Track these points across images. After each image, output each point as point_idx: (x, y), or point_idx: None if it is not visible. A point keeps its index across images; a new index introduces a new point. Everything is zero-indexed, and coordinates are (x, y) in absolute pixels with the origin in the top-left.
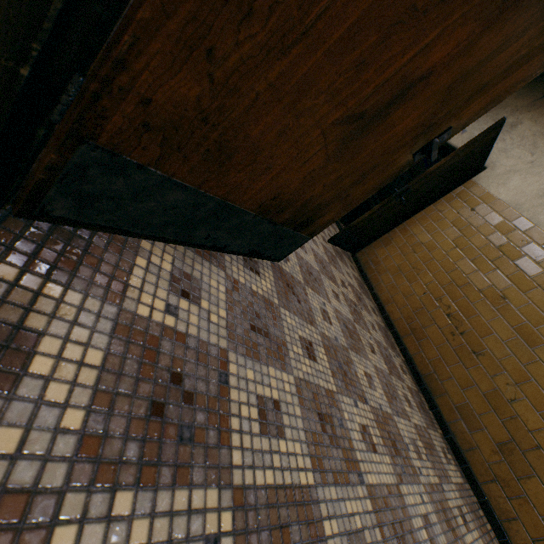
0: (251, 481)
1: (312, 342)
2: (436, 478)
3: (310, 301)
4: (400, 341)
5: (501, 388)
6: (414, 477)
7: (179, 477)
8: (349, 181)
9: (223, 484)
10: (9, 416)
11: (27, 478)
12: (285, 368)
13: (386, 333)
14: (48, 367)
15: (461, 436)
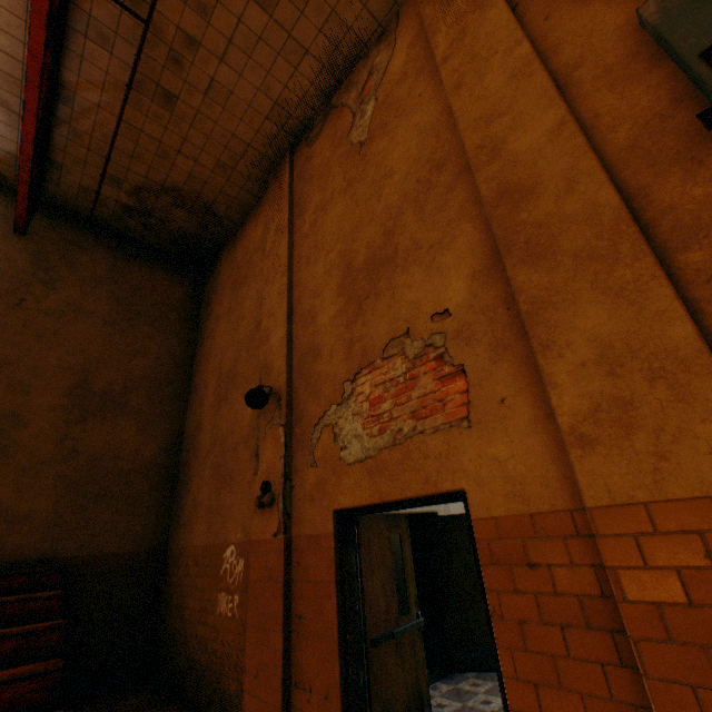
0: None
1: None
2: None
3: None
4: None
5: None
6: None
7: None
8: None
9: None
10: None
11: None
12: None
13: None
14: None
15: None
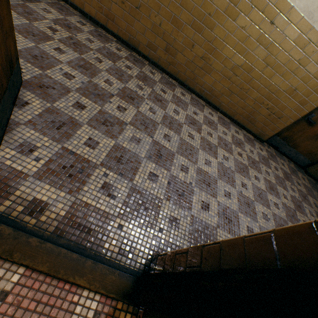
0: (102, 160)
1: (78, 101)
2: (151, 89)
3: (56, 79)
4: (107, 29)
5: (155, 21)
6: (142, 100)
7: (89, 176)
8: (0, 34)
9: (97, 167)
10: (55, 205)
11: (70, 203)
12: (81, 125)
13: (98, 33)
14: (46, 197)
15: (154, 58)
